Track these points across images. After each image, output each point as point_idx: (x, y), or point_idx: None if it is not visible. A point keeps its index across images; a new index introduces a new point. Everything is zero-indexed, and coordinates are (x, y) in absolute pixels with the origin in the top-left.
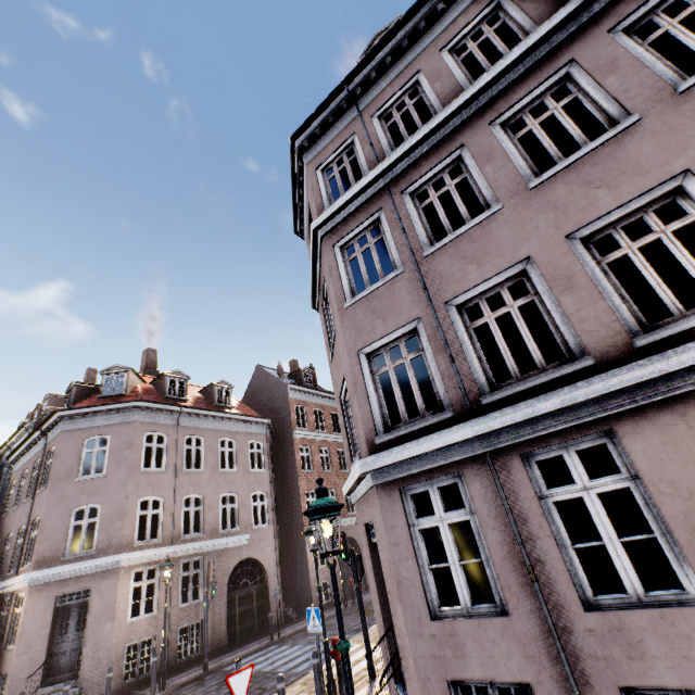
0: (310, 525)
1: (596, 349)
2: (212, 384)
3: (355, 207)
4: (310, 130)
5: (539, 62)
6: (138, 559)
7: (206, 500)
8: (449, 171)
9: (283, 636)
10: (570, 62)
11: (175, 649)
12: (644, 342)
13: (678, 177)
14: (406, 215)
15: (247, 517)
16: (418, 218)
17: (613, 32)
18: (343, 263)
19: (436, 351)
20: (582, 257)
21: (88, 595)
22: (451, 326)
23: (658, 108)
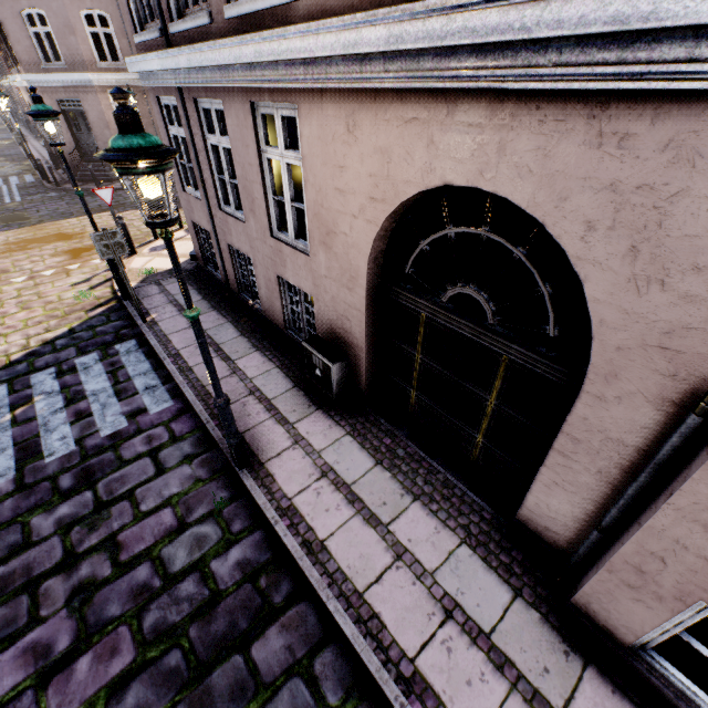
0: None
1: (213, 4)
2: None
3: None
4: None
5: None
6: (108, 82)
7: None
8: None
9: None
10: None
11: None
12: (228, 16)
13: None
14: None
15: None
16: None
17: None
18: None
19: None
20: None
21: (81, 105)
22: None
23: None
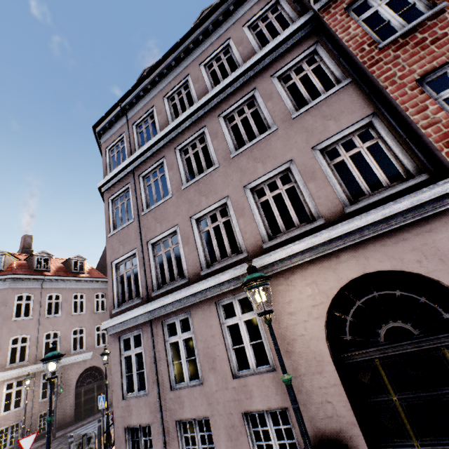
0: (104, 350)
1: (191, 274)
2: (70, 258)
3: (118, 179)
4: (103, 124)
5: (195, 122)
6: (9, 376)
7: (62, 333)
8: (159, 168)
9: (110, 411)
10: (205, 126)
11: (36, 427)
12: (203, 273)
13: (226, 198)
14: (139, 189)
15: (91, 341)
16: (144, 192)
17: (220, 116)
18: (112, 209)
19: (140, 267)
20: (194, 228)
21: None
22: (147, 254)
23: (225, 162)
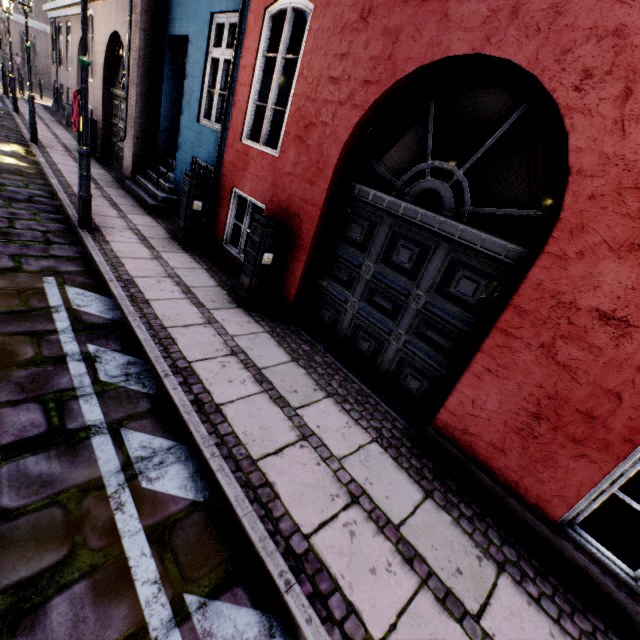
0: None
1: None
2: None
3: None
4: None
5: None
6: None
7: None
8: None
9: None
10: None
11: None
12: None
13: None
14: None
15: None
16: None
17: None
18: None
19: None
20: None
21: (36, 40)
22: None
23: None
